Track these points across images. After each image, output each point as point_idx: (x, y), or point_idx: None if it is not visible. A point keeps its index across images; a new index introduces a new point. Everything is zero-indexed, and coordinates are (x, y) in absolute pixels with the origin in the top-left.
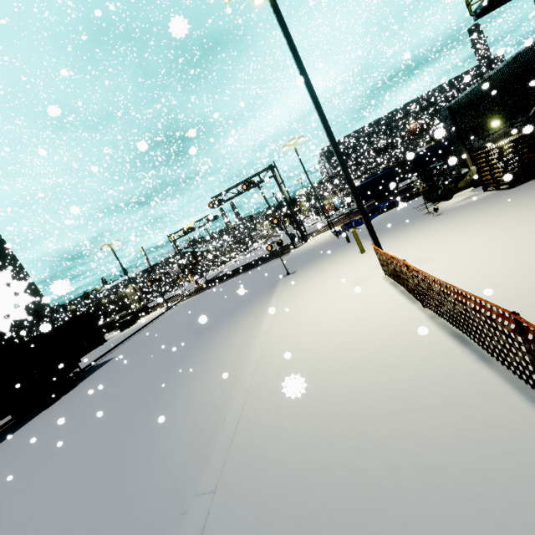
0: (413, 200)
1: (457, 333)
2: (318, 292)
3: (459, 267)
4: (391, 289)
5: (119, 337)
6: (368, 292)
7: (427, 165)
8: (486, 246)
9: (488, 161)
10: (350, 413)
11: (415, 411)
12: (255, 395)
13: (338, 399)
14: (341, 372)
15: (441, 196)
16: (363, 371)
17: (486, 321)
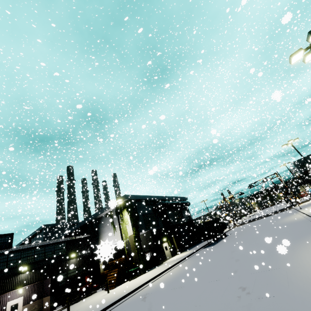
0: None
1: None
2: None
3: None
4: None
5: None
6: None
7: None
8: None
9: None
10: None
11: None
12: None
13: None
14: None
15: None
16: None
17: None
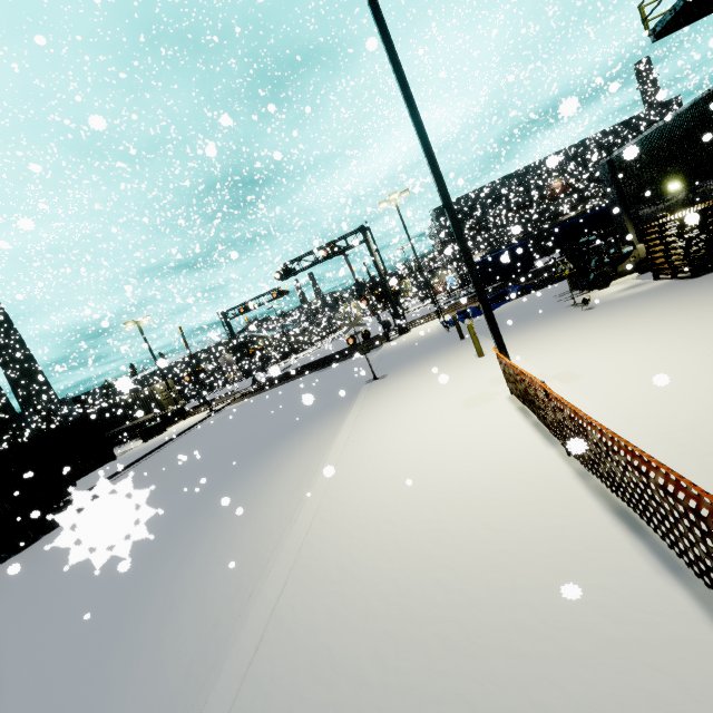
0: (553, 285)
1: (624, 511)
2: (412, 412)
3: (622, 391)
4: (519, 419)
5: (139, 450)
6: (484, 420)
7: (575, 238)
8: (663, 362)
9: (663, 238)
10: (443, 644)
11: (554, 662)
12: (299, 581)
13: (425, 610)
14: (434, 558)
15: (594, 282)
16: (469, 562)
17: (686, 514)
